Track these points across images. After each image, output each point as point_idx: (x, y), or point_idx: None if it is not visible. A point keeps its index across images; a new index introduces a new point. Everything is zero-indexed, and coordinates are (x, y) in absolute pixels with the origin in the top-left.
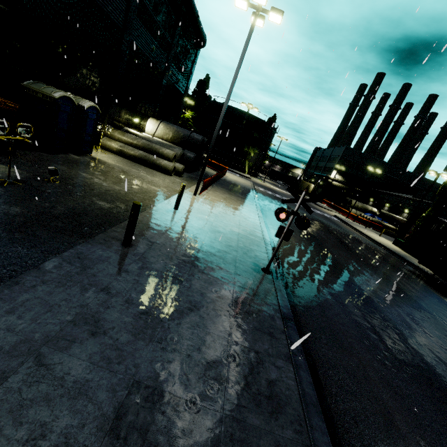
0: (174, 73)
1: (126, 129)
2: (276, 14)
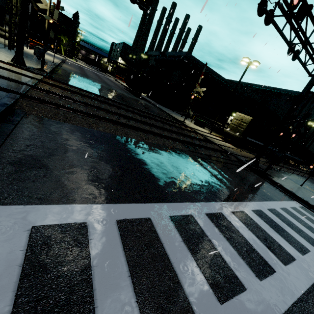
0: None
1: None
2: None
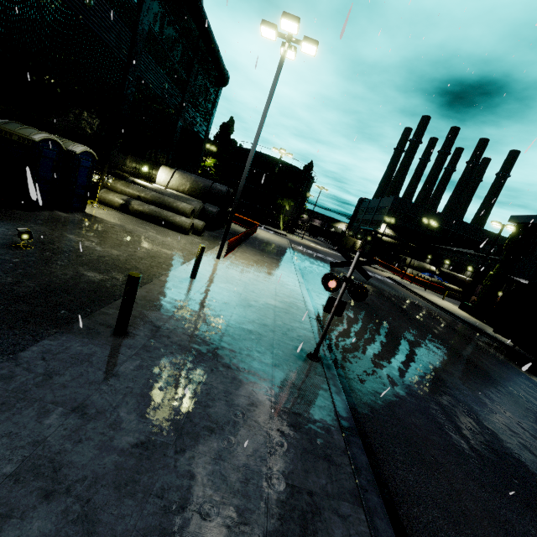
0: (191, 115)
1: (132, 180)
2: (310, 44)
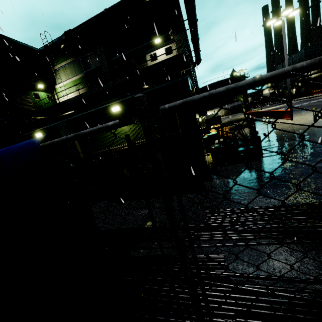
0: None
1: None
2: (296, 11)
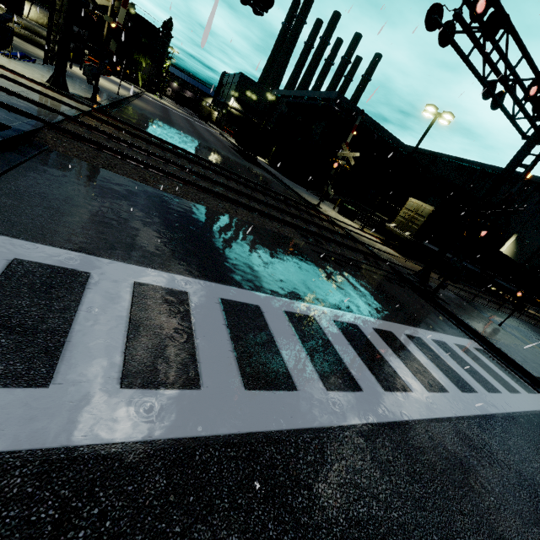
0: None
1: (0, 6)
2: None
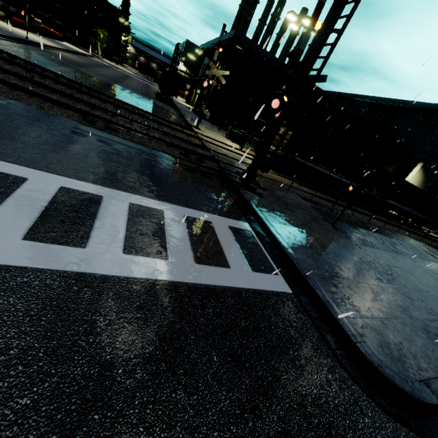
0: None
1: None
2: None
